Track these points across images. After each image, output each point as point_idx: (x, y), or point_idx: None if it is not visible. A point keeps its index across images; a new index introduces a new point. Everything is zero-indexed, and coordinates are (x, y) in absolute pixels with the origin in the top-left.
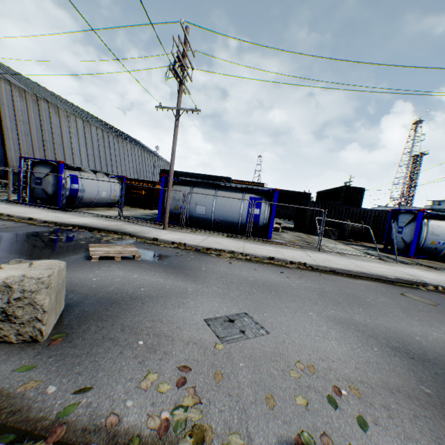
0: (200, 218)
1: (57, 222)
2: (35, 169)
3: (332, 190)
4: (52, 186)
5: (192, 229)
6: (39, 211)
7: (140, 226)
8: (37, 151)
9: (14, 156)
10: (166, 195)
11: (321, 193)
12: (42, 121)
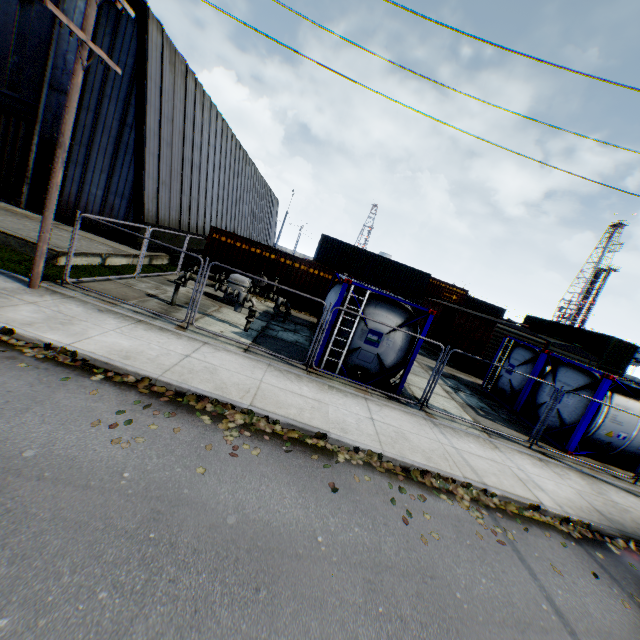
0: (637, 456)
1: (588, 522)
2: (369, 310)
3: (576, 331)
4: (395, 352)
5: (626, 475)
6: (421, 426)
7: (606, 486)
8: (174, 178)
9: (150, 190)
10: (600, 411)
11: (540, 322)
12: (185, 118)
